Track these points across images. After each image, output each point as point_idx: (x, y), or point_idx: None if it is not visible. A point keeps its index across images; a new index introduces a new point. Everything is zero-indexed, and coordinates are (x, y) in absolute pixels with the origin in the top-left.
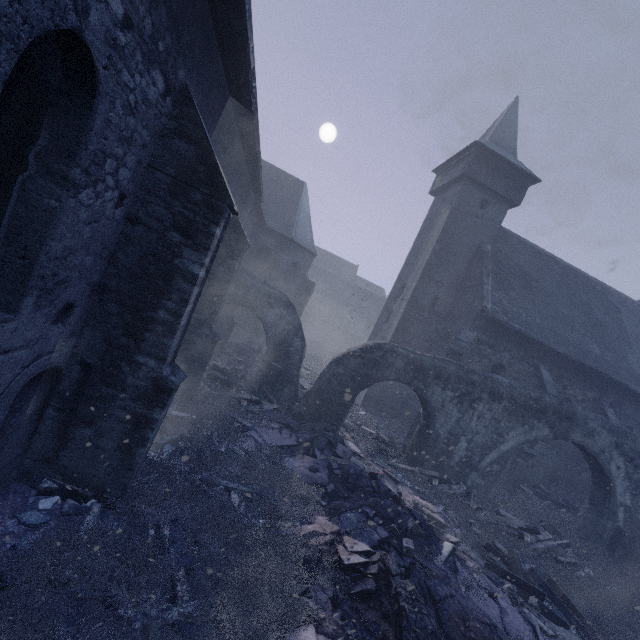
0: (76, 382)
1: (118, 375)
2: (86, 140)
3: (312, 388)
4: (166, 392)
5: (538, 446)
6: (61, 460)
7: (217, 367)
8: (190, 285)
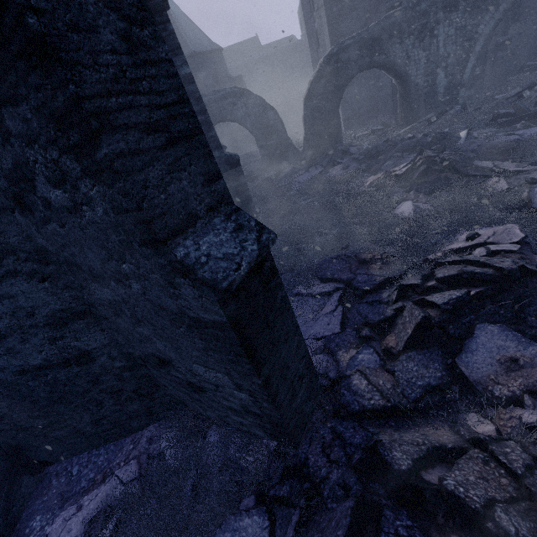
0: None
1: None
2: None
3: (305, 133)
4: (237, 164)
5: (512, 30)
6: None
7: None
8: (193, 85)
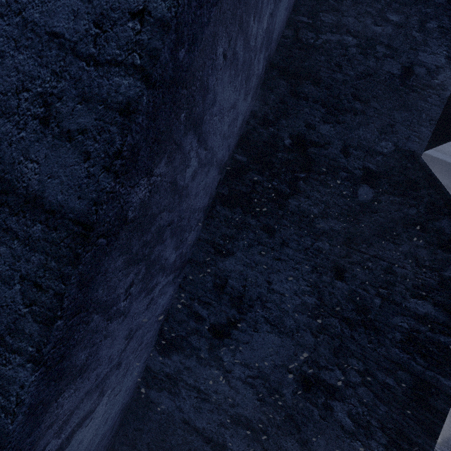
0: None
1: None
2: None
3: None
4: None
5: None
6: None
7: None
8: None
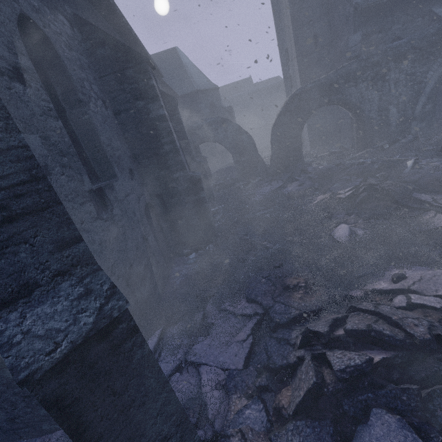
0: (161, 205)
1: (173, 190)
2: (70, 75)
3: (271, 153)
4: (198, 182)
5: None
6: (183, 240)
7: (215, 185)
8: (166, 122)
